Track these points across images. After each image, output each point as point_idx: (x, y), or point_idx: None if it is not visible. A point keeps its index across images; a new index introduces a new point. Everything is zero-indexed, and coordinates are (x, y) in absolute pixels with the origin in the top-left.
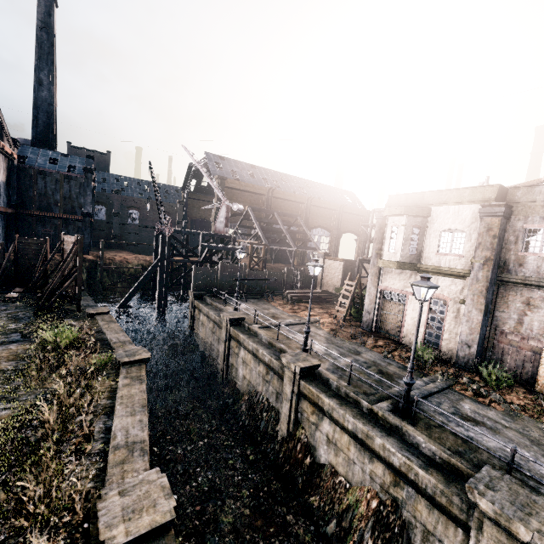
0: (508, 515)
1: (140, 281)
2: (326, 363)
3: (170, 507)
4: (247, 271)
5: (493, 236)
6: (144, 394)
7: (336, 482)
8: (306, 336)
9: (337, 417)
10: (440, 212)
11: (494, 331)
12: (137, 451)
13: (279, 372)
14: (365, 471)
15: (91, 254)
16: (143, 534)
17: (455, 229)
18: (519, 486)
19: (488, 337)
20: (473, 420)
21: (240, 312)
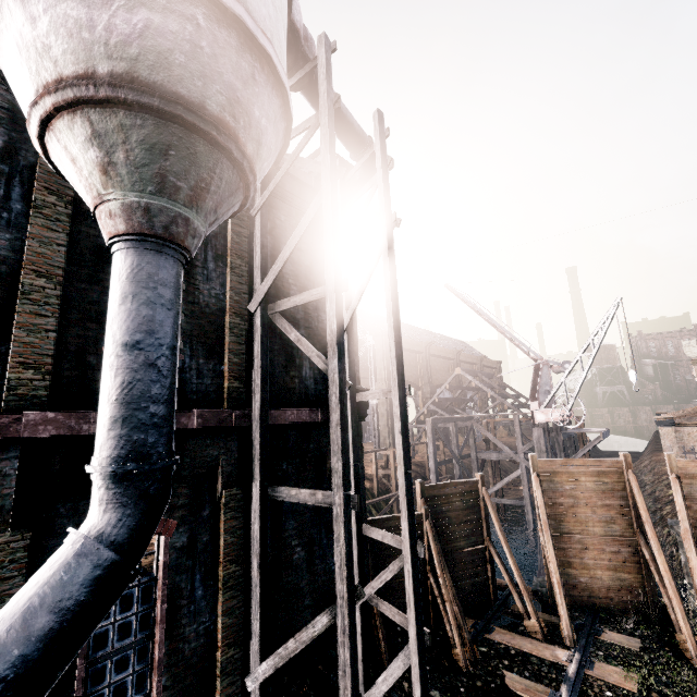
0: None
1: None
2: None
3: None
4: None
5: None
6: None
7: None
8: None
9: None
10: None
11: None
12: None
13: None
14: None
15: None
16: None
17: None
18: None
19: None
20: None
21: None
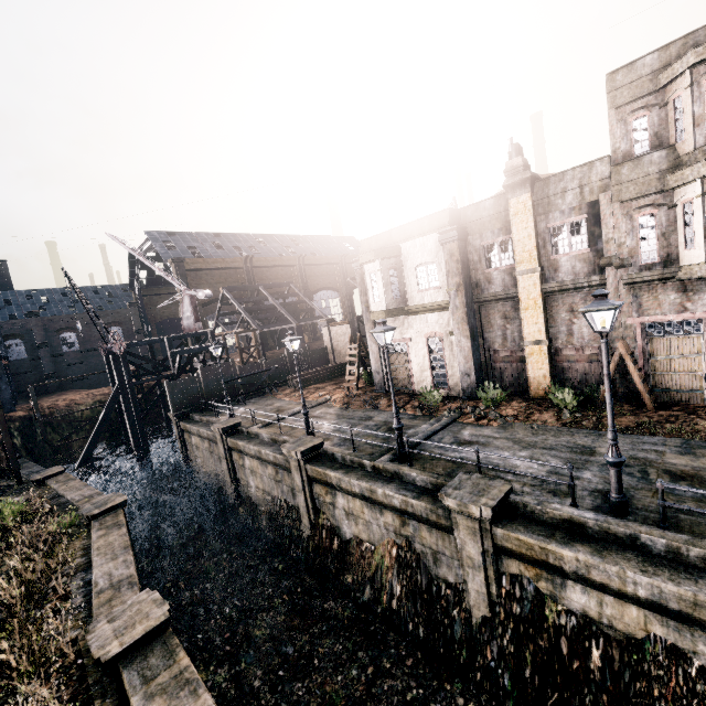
0: (465, 502)
1: (100, 422)
2: (334, 439)
3: (164, 612)
4: (238, 368)
5: (456, 261)
6: (126, 537)
7: (363, 550)
8: (306, 418)
9: (345, 487)
10: (409, 248)
11: (488, 353)
12: (124, 587)
13: (286, 466)
14: (380, 526)
15: (19, 409)
16: (138, 639)
17: (426, 262)
18: (482, 479)
19: (485, 360)
20: (468, 442)
21: (237, 418)
